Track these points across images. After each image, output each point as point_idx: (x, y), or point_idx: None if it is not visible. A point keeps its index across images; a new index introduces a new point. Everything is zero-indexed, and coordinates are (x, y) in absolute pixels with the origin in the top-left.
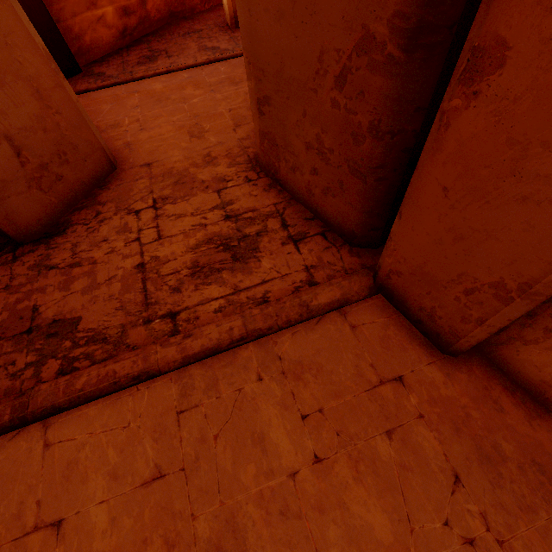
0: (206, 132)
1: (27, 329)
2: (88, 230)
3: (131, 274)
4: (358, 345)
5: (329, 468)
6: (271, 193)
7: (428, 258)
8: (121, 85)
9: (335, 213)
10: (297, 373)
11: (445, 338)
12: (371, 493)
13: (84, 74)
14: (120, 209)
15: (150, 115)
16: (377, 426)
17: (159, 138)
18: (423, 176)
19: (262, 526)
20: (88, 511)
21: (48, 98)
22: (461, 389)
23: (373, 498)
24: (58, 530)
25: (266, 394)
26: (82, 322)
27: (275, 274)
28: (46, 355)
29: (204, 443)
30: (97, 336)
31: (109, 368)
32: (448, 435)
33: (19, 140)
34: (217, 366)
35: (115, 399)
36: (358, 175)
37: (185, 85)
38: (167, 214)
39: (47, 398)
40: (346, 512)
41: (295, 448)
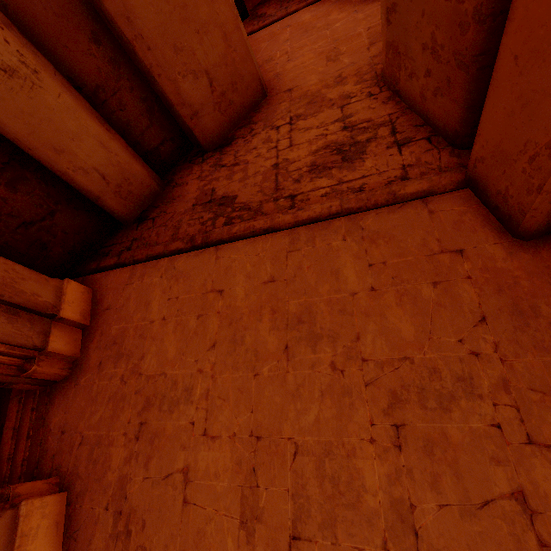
0: (341, 55)
1: (209, 201)
2: (245, 142)
3: (269, 170)
4: (431, 225)
5: (380, 295)
6: (388, 105)
7: (503, 134)
8: (277, 23)
9: (442, 115)
10: (373, 239)
11: (515, 219)
12: (406, 314)
13: (250, 18)
14: (266, 126)
15: (297, 46)
16: (426, 278)
17: (301, 66)
18: (500, 49)
19: (327, 314)
20: (235, 289)
21: (230, 39)
22: (520, 265)
23: (407, 316)
24: (221, 294)
25: (347, 249)
26: (238, 198)
27: (374, 171)
28: (218, 215)
29: (300, 269)
30: (245, 207)
31: (251, 224)
32: (489, 292)
33: (212, 74)
34: (316, 230)
35: (252, 241)
36: (462, 67)
37: (331, 11)
38: (299, 128)
39: (218, 235)
40: (384, 319)
41: (359, 281)
